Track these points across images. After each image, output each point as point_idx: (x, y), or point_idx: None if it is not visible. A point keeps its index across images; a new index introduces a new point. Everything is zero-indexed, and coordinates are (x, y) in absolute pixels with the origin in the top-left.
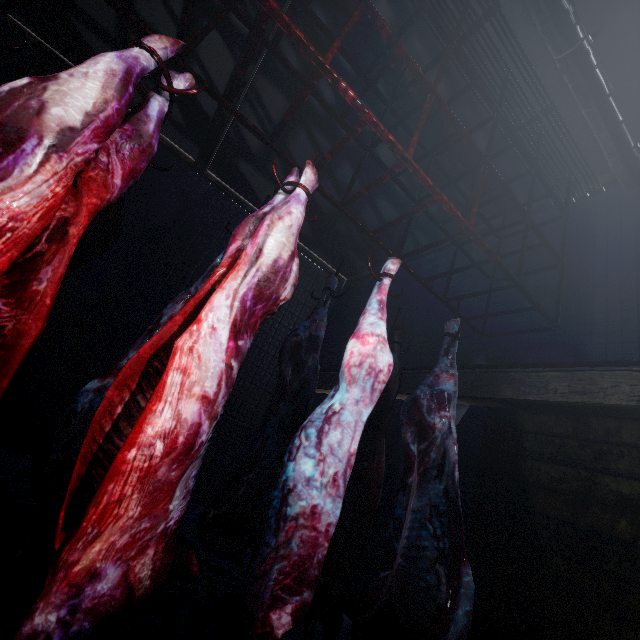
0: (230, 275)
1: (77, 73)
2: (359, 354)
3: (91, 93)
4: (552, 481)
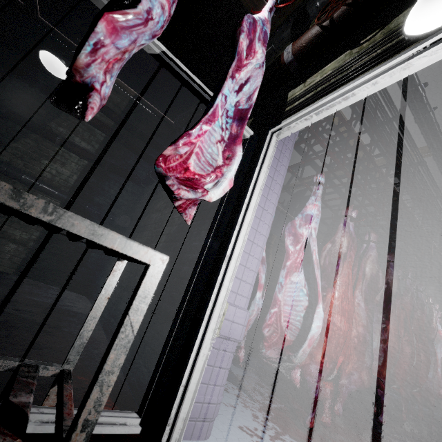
0: None
1: None
2: None
3: None
4: None
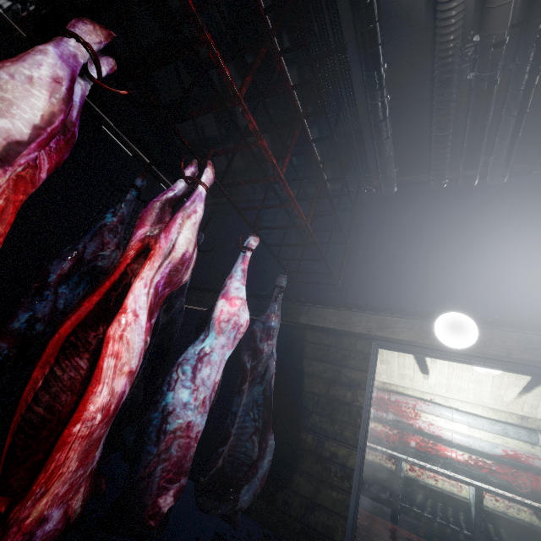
0: (149, 266)
1: (19, 73)
2: (230, 314)
3: (38, 102)
4: (319, 372)
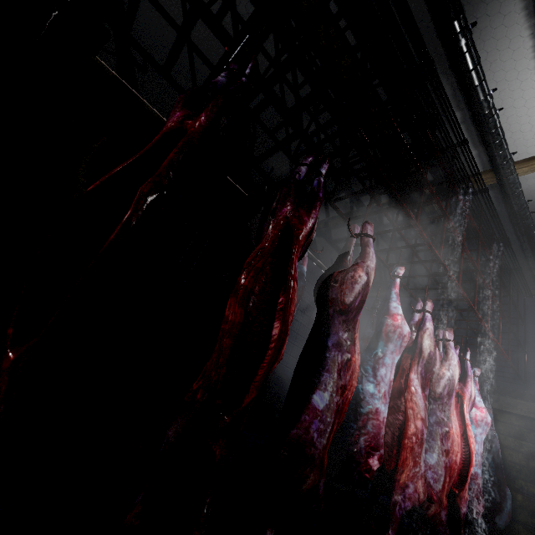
0: (465, 404)
1: (453, 365)
2: (480, 416)
3: (457, 371)
4: (516, 446)
